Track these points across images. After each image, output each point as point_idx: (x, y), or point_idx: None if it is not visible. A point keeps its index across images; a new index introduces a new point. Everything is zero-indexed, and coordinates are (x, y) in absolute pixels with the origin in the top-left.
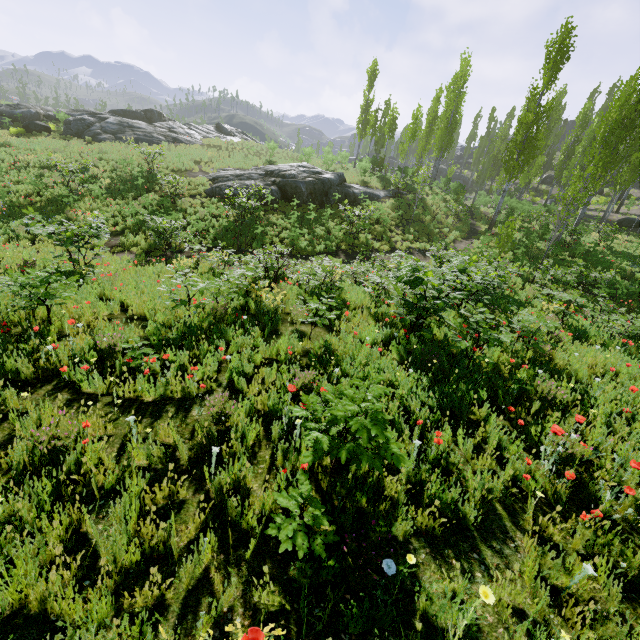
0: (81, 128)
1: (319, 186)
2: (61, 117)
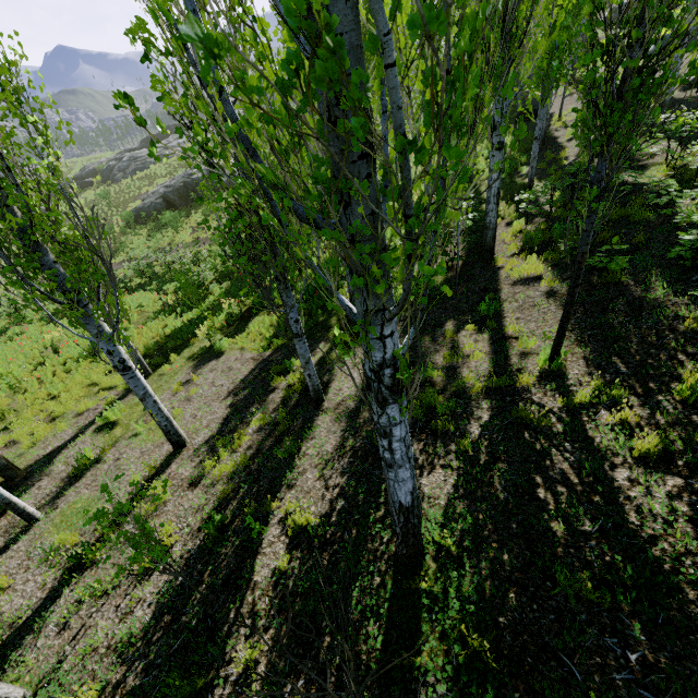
0: (108, 174)
1: (183, 190)
2: (102, 168)
